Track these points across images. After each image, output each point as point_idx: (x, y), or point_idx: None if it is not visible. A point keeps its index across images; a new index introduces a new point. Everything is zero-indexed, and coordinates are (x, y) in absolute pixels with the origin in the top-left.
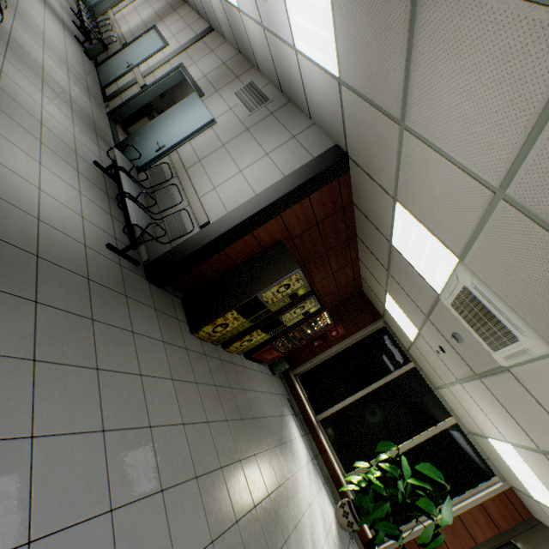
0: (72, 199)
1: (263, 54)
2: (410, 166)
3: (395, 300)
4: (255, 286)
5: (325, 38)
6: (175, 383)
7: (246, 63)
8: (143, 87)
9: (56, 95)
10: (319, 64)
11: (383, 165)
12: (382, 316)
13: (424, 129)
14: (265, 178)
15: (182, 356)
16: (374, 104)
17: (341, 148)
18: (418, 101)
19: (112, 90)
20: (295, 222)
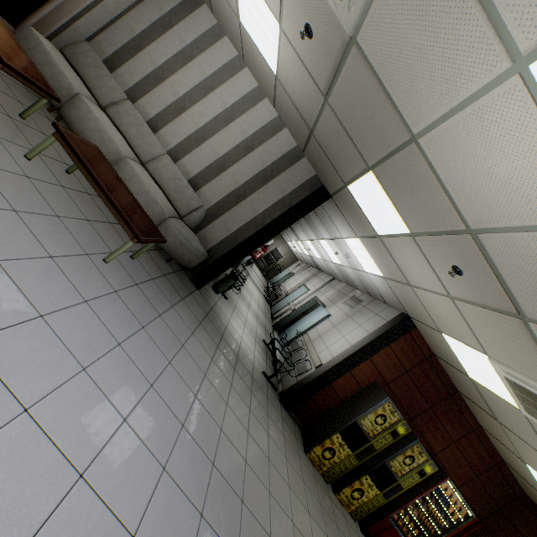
0: (251, 347)
1: (356, 280)
2: (426, 304)
3: (536, 469)
4: (354, 413)
5: (371, 263)
6: (287, 461)
7: (351, 288)
8: (293, 310)
9: (252, 312)
10: (375, 274)
11: (421, 311)
12: None
13: (415, 283)
14: (357, 337)
15: (295, 455)
16: (398, 281)
17: (404, 313)
18: (405, 272)
19: (277, 314)
20: (385, 367)
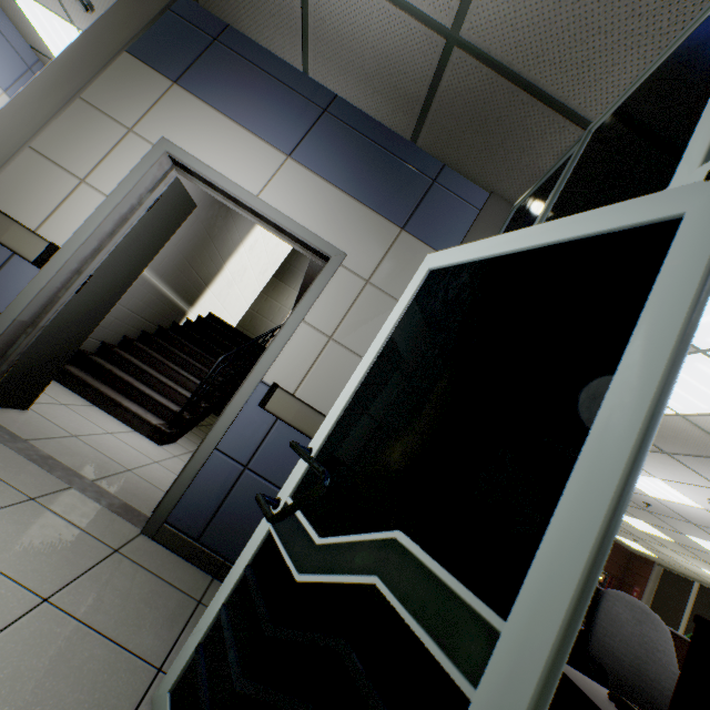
0: None
1: None
2: None
3: None
4: None
5: None
6: None
7: None
8: None
9: None
10: None
11: None
12: (654, 561)
13: None
14: None
15: None
16: None
17: None
18: None
19: None
20: None
